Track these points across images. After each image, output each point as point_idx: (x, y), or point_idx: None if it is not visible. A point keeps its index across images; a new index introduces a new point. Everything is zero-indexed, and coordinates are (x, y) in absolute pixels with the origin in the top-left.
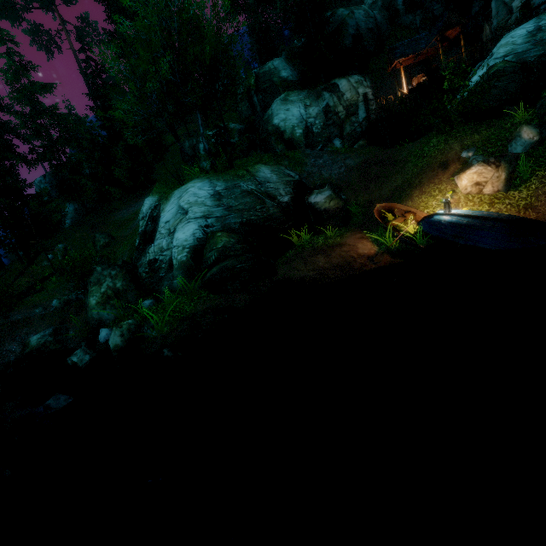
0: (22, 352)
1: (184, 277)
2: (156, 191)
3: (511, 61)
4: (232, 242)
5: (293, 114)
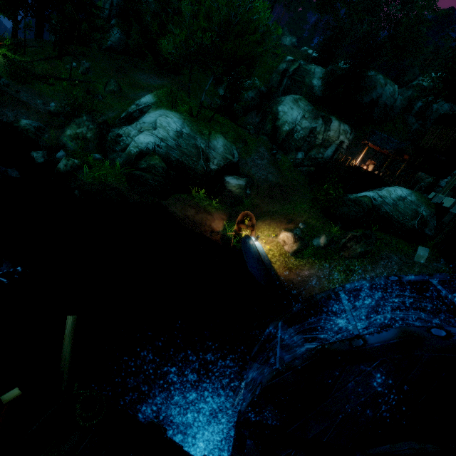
0: (12, 123)
1: (124, 161)
2: (159, 94)
3: (372, 202)
4: (159, 167)
5: (292, 114)
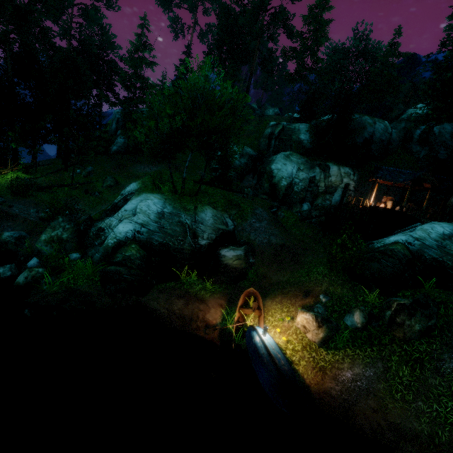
0: None
1: (101, 257)
2: (145, 180)
3: (408, 249)
4: (136, 256)
5: (287, 169)
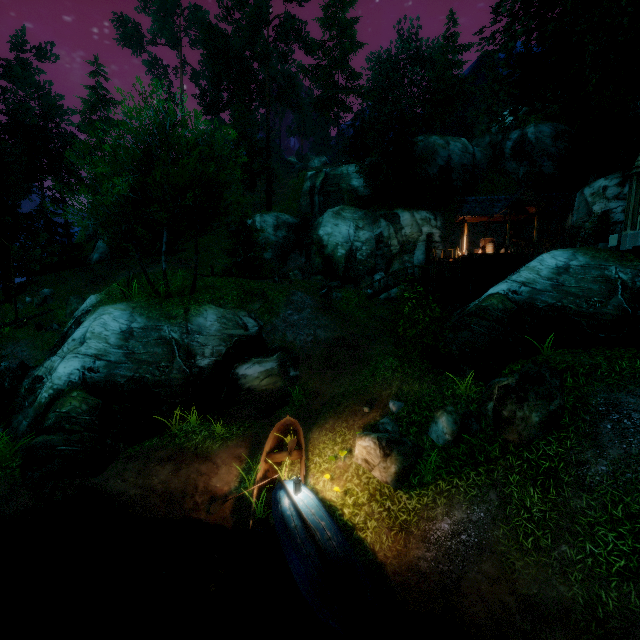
0: None
1: (29, 424)
2: (112, 288)
3: (510, 300)
4: (81, 410)
5: (341, 232)
